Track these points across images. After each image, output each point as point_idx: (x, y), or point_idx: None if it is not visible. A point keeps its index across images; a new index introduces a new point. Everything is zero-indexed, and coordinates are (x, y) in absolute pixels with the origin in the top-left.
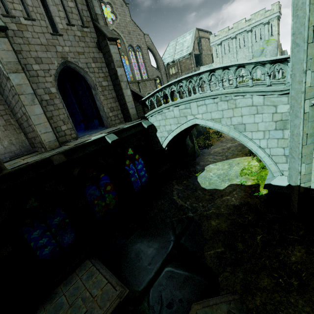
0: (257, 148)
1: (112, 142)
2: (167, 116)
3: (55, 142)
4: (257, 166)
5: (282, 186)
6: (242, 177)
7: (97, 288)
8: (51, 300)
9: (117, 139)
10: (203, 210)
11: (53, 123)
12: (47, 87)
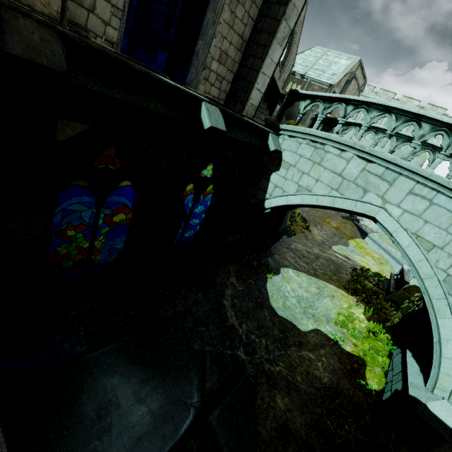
0: (451, 338)
1: (211, 128)
2: (326, 161)
3: None
4: (363, 322)
5: (445, 425)
6: (336, 326)
7: None
8: None
9: (222, 131)
10: (266, 358)
11: None
12: None
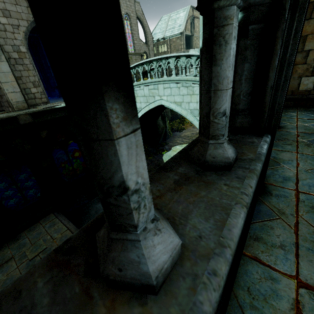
0: None
1: None
2: (138, 94)
3: (23, 103)
4: None
5: None
6: None
7: (58, 233)
8: (15, 241)
9: None
10: None
11: (22, 84)
12: (16, 45)
